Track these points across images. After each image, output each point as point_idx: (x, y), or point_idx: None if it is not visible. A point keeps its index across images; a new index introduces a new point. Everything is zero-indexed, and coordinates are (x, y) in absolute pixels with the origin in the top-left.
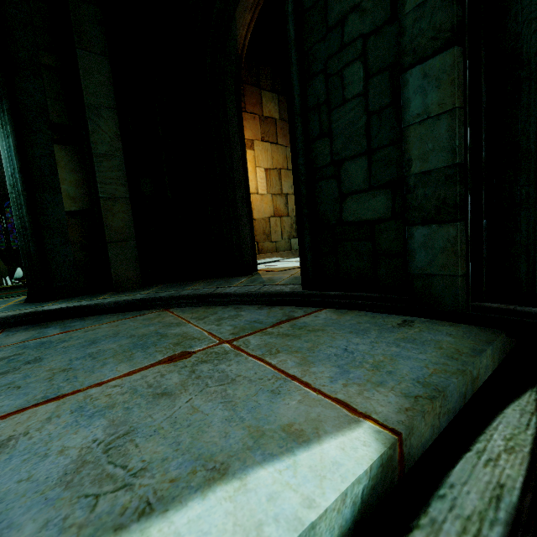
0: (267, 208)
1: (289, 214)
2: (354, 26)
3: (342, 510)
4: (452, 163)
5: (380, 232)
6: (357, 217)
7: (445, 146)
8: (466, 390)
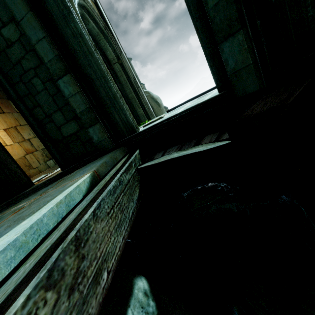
0: (19, 151)
1: (37, 149)
2: (26, 64)
3: (85, 184)
4: (87, 107)
5: (80, 135)
6: (69, 133)
7: (82, 102)
8: (114, 161)
